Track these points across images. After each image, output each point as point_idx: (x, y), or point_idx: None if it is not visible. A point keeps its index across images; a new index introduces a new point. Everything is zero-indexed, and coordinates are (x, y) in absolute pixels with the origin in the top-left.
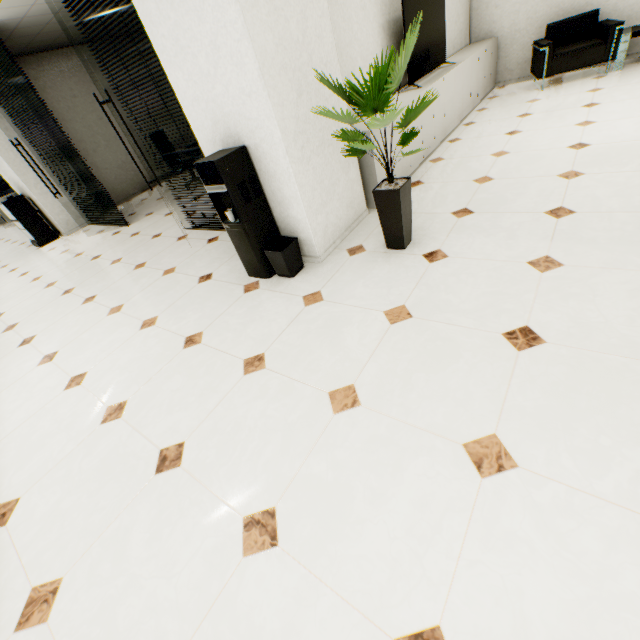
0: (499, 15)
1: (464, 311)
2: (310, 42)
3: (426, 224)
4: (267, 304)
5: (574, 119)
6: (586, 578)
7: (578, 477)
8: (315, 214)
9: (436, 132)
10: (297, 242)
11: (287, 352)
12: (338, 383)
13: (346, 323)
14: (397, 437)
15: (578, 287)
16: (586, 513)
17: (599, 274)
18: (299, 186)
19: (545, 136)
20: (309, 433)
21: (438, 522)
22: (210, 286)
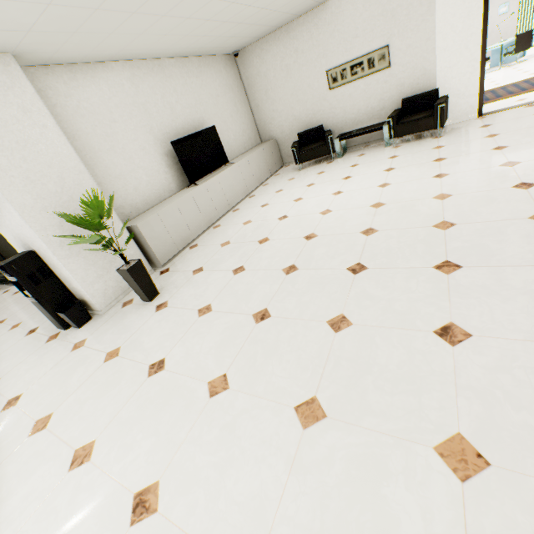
0: (273, 127)
1: (145, 349)
2: (70, 189)
3: (175, 280)
4: (52, 351)
5: (296, 196)
6: (67, 530)
7: (111, 463)
8: (92, 284)
9: (218, 208)
10: (81, 304)
11: (36, 391)
12: (46, 412)
13: (82, 364)
14: (48, 449)
15: (206, 327)
16: (97, 487)
17: (221, 317)
18: (71, 271)
19: (275, 209)
20: (5, 454)
21: (26, 508)
22: (30, 338)
